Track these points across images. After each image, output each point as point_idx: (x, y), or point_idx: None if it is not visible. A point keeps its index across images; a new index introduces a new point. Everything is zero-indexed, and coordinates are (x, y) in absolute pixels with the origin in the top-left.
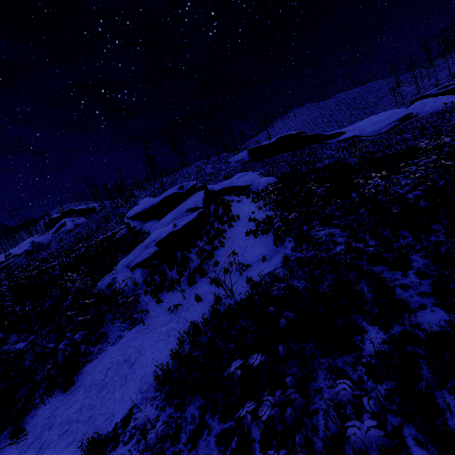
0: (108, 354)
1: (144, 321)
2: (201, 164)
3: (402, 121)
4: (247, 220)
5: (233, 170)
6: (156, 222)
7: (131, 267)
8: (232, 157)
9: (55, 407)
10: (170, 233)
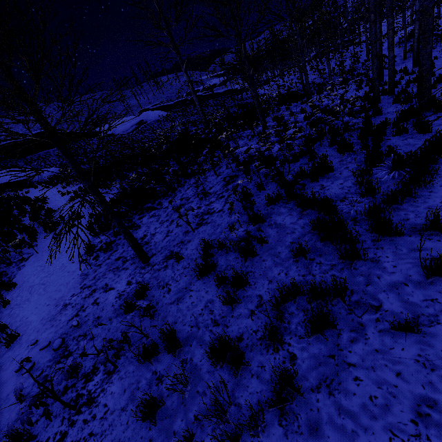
0: (25, 270)
1: (34, 254)
2: None
3: (139, 125)
4: (59, 197)
5: None
6: None
7: None
8: None
9: (20, 289)
10: None
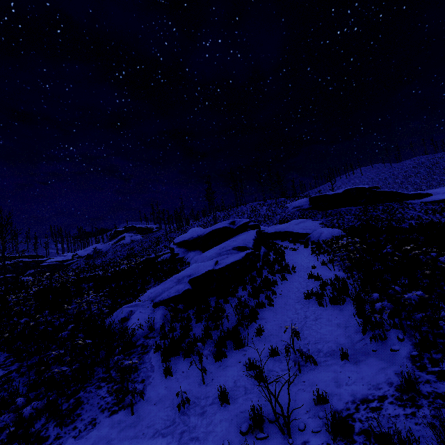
0: None
1: (135, 405)
2: (257, 205)
3: None
4: (306, 276)
5: (290, 215)
6: (199, 253)
7: (154, 303)
8: (290, 202)
9: None
10: (208, 271)
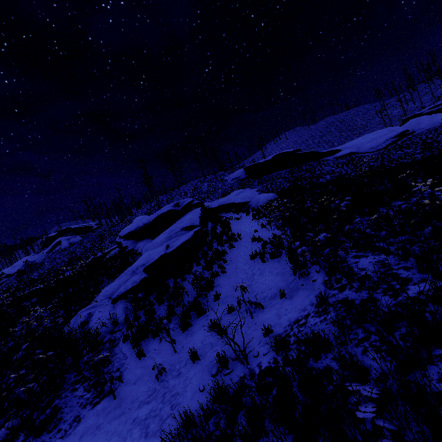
0: None
1: (116, 391)
2: (198, 182)
3: (399, 137)
4: (250, 240)
5: (230, 187)
6: (149, 241)
7: (113, 299)
8: (228, 175)
9: None
10: (161, 256)
